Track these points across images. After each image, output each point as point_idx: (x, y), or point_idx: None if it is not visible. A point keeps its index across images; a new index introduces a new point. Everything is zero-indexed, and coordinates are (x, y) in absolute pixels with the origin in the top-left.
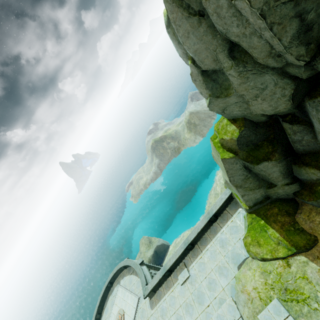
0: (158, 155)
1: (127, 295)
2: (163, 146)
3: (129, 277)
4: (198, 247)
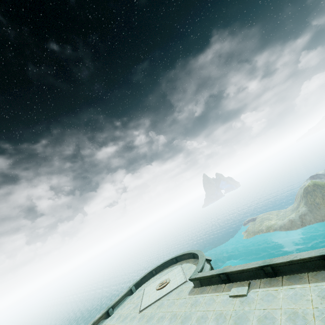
0: (309, 203)
1: (180, 274)
2: (324, 195)
3: (191, 264)
4: (281, 279)
